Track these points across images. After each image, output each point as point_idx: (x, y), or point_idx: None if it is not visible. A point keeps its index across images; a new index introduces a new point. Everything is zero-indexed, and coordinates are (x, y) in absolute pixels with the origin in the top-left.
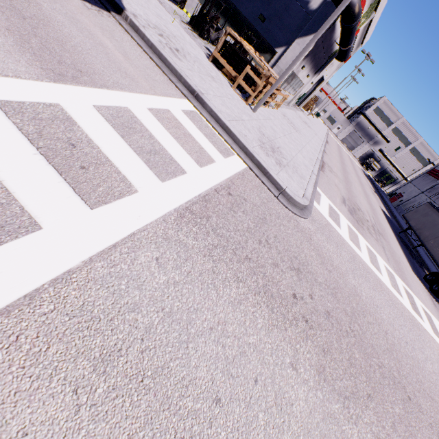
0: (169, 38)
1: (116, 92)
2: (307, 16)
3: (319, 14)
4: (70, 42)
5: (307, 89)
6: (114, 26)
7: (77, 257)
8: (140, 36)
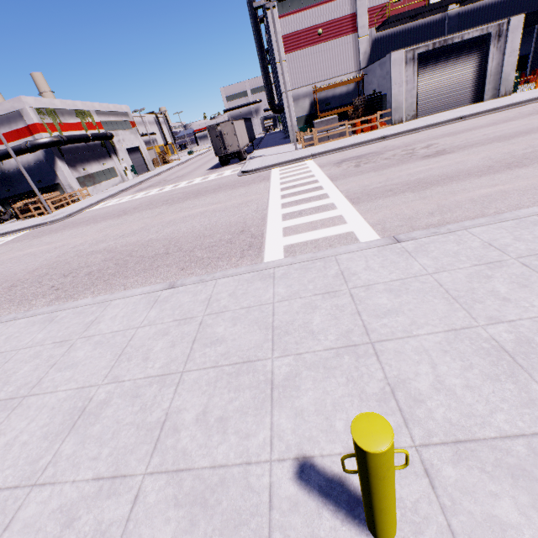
0: None
1: None
2: (47, 161)
3: (48, 156)
4: None
5: (129, 163)
6: None
7: None
8: None
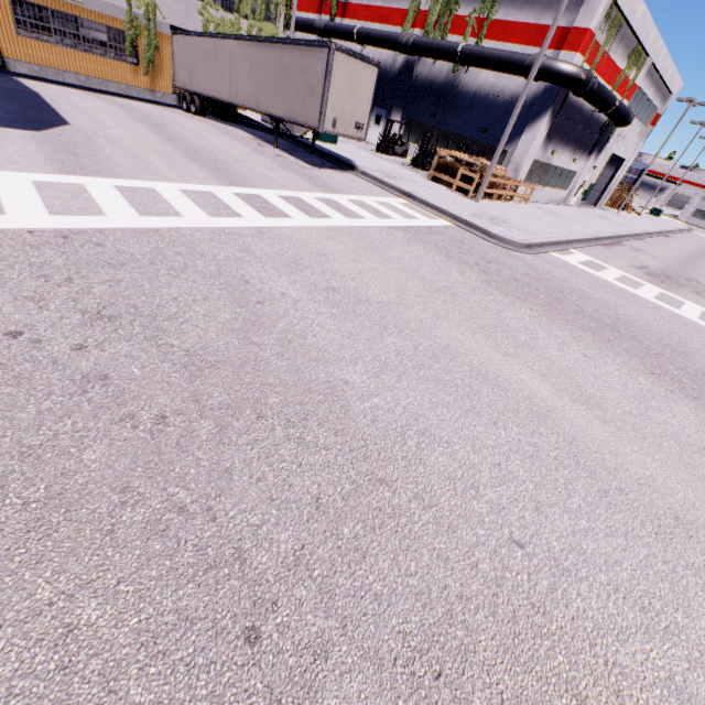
0: (388, 174)
1: (355, 196)
2: (530, 106)
3: (542, 98)
4: (331, 184)
5: (592, 178)
6: (351, 176)
7: (346, 225)
8: (367, 177)
